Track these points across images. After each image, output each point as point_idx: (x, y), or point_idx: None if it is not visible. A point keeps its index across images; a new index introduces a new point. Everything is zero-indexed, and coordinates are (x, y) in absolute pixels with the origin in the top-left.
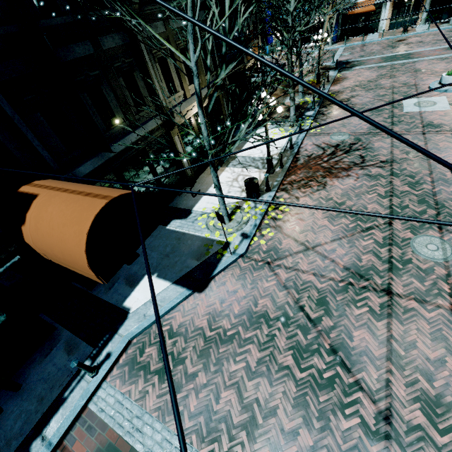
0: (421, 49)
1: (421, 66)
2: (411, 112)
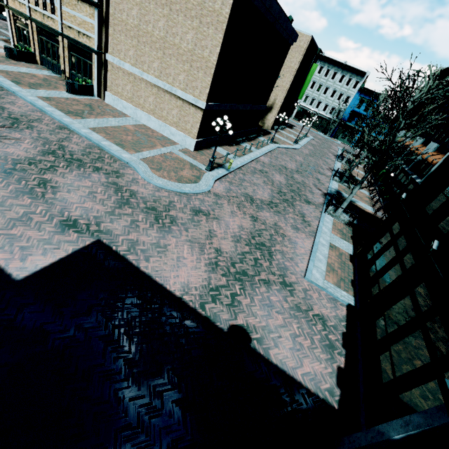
0: None
1: None
2: None
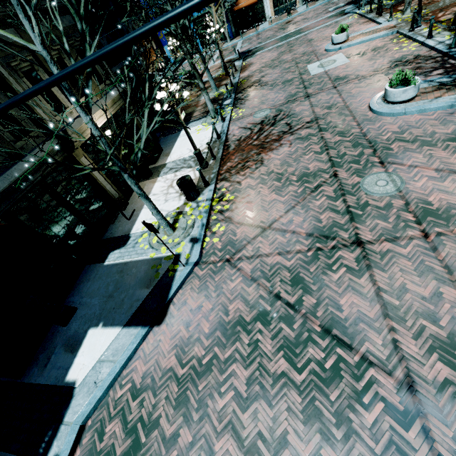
0: (308, 23)
1: (312, 36)
2: (318, 74)
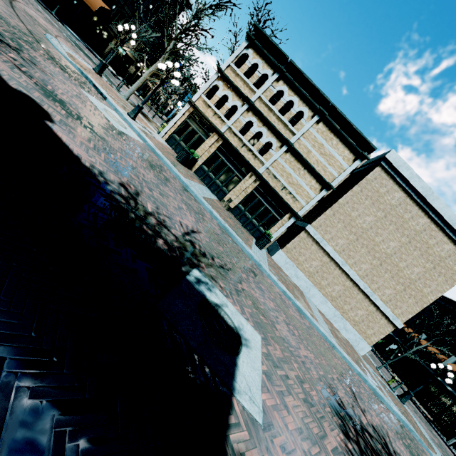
0: None
1: None
2: None
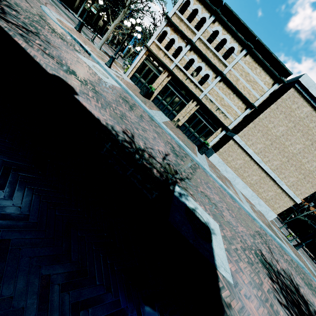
0: None
1: None
2: None
